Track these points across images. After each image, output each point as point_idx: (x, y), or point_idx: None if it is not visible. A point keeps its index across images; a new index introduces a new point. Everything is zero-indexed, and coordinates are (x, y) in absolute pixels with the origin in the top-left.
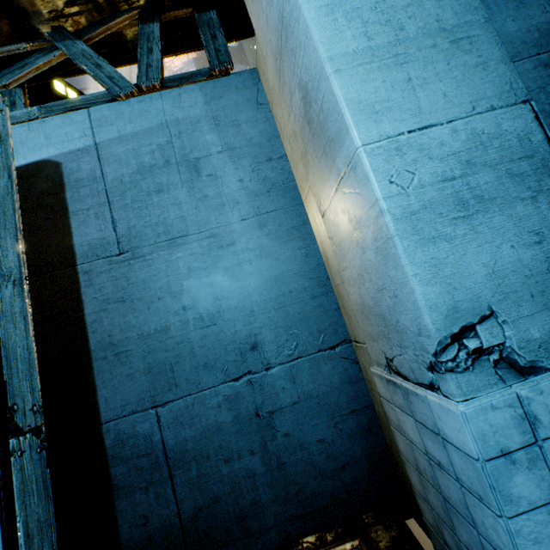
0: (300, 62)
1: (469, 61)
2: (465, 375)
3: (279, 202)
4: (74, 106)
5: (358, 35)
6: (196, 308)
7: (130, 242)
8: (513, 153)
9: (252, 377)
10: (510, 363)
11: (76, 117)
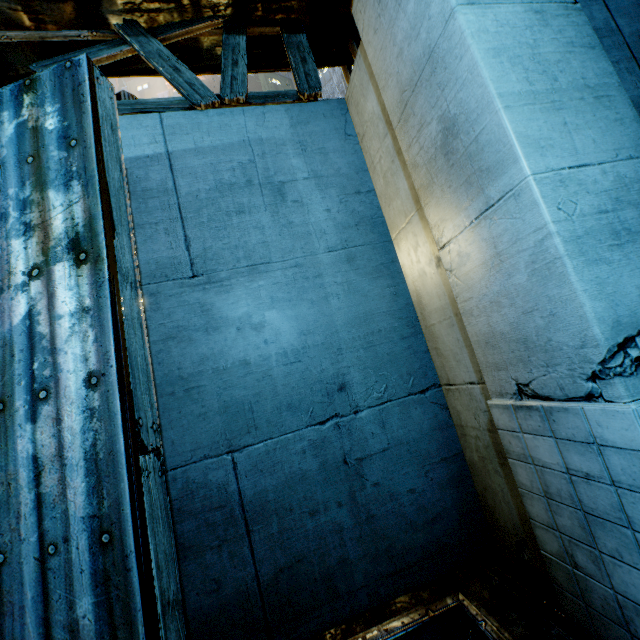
0: (451, 95)
1: (610, 116)
2: (631, 379)
3: (368, 237)
4: (144, 109)
5: (521, 79)
6: (279, 342)
7: (205, 265)
8: None
9: (339, 421)
10: None
11: (145, 120)
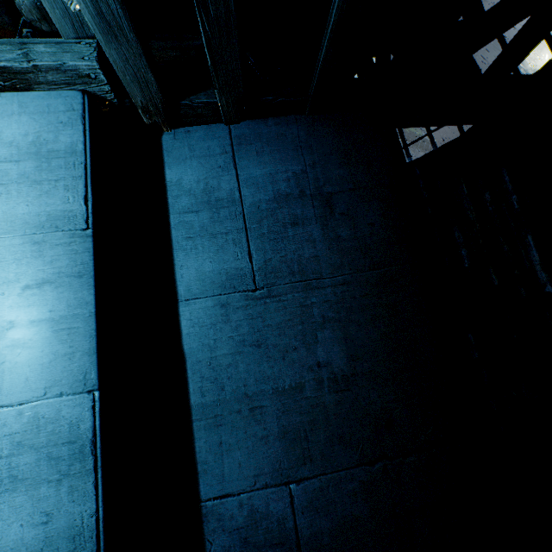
0: None
1: (62, 350)
2: None
3: None
4: None
5: None
6: None
7: None
8: (61, 437)
9: None
10: None
11: None
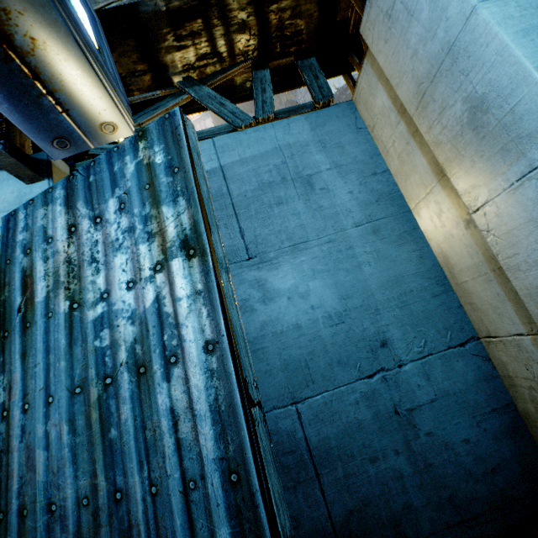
0: (477, 78)
1: None
2: None
3: (388, 210)
4: (201, 137)
5: None
6: (323, 307)
7: (257, 248)
8: None
9: (385, 374)
10: None
11: (202, 145)
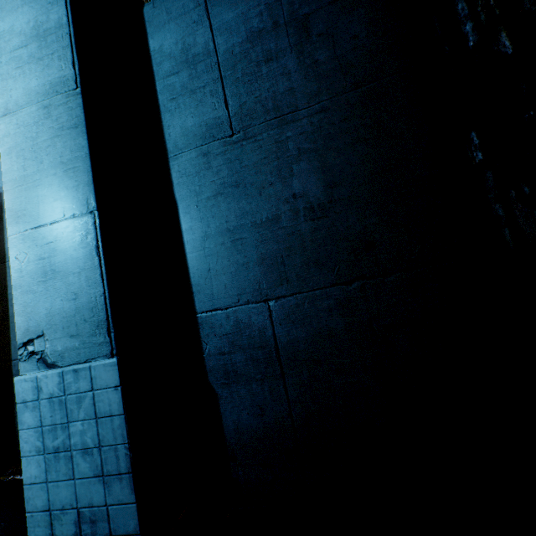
0: None
1: (71, 184)
2: (25, 363)
3: None
4: None
5: (21, 167)
6: None
7: None
8: (77, 245)
9: None
10: (45, 361)
11: None
